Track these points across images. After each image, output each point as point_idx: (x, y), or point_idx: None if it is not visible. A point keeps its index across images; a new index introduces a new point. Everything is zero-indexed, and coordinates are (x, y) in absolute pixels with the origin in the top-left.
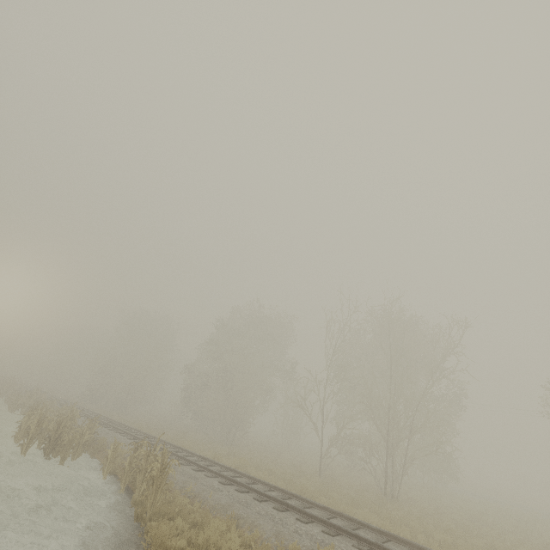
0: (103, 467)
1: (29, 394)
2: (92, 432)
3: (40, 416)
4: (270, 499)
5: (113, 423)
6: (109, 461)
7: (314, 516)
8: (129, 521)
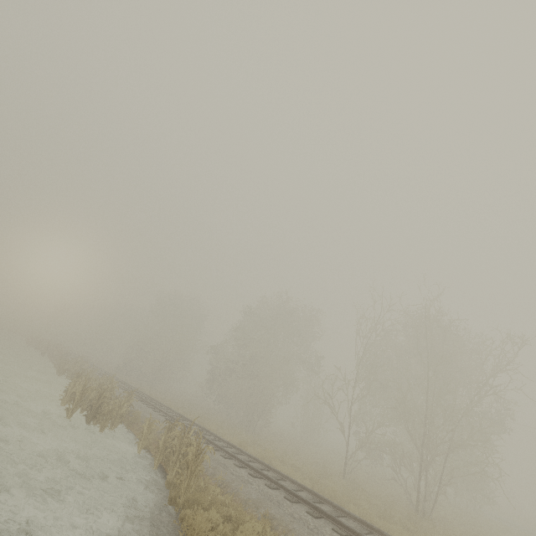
0: (138, 441)
1: (75, 360)
2: (128, 405)
3: (85, 384)
4: (302, 501)
5: (146, 397)
6: (144, 437)
7: (351, 530)
8: (163, 503)
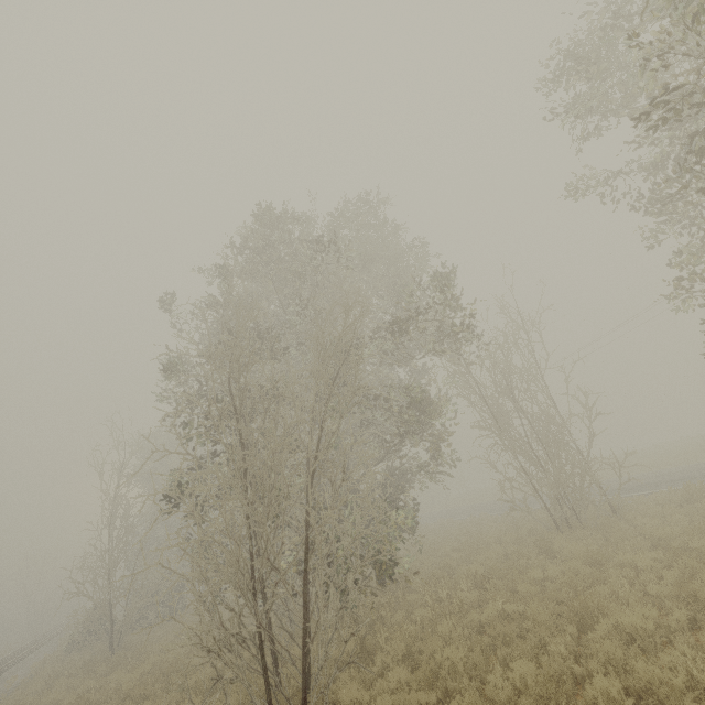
0: None
1: None
2: None
3: None
4: None
5: None
6: None
7: None
8: None
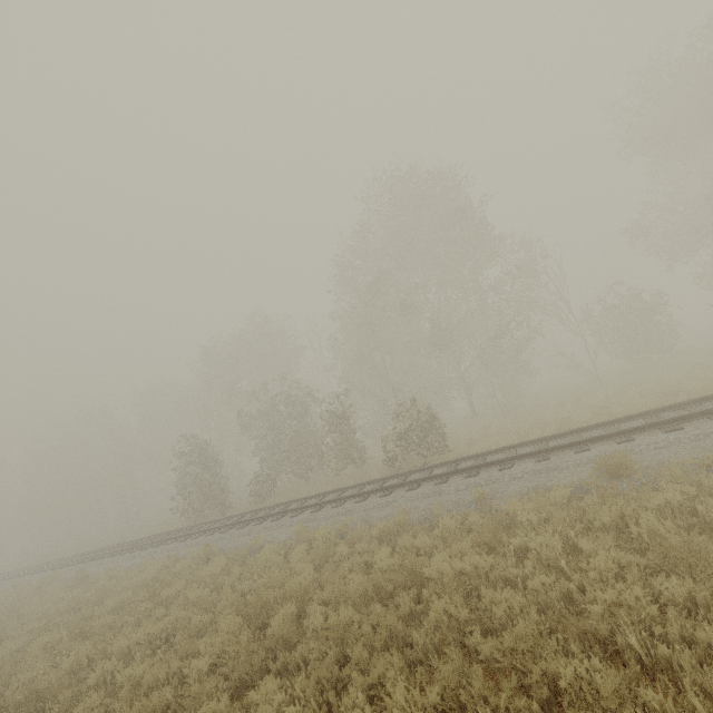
0: None
1: None
2: None
3: None
4: None
5: None
6: None
7: None
8: None
